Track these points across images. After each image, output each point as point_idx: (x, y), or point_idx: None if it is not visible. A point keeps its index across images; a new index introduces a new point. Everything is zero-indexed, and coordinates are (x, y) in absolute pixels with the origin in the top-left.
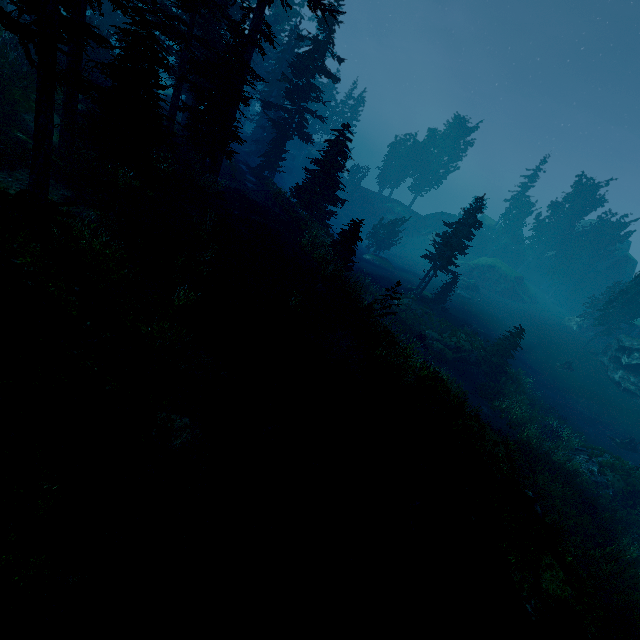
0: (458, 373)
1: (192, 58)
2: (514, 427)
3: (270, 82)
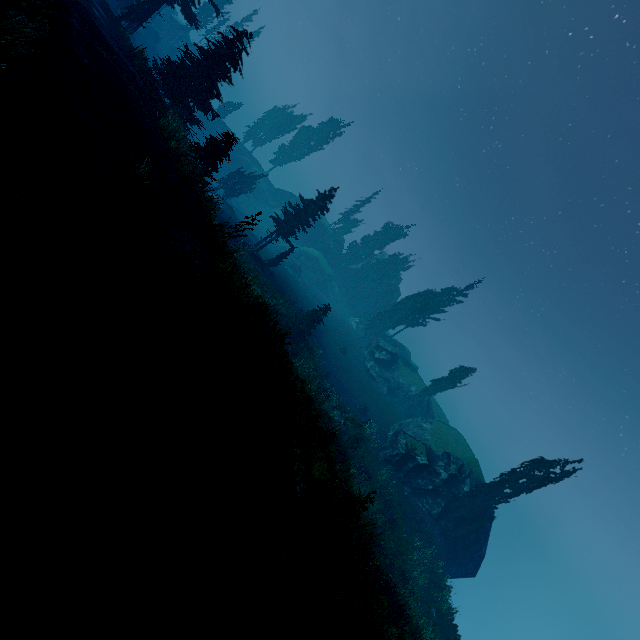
0: None
1: None
2: None
3: None
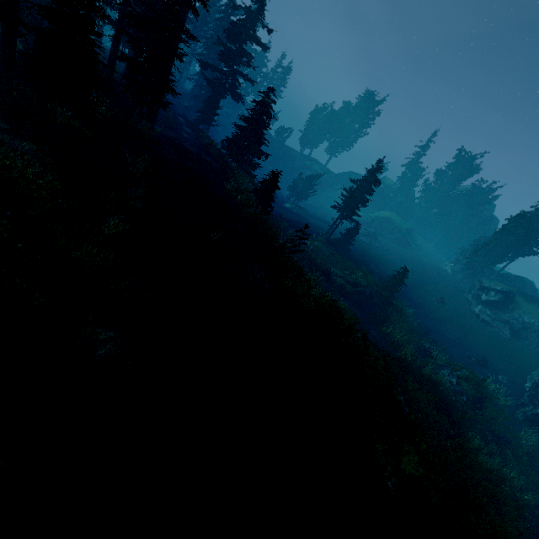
0: (355, 304)
1: (131, 12)
2: (395, 347)
3: (208, 45)
